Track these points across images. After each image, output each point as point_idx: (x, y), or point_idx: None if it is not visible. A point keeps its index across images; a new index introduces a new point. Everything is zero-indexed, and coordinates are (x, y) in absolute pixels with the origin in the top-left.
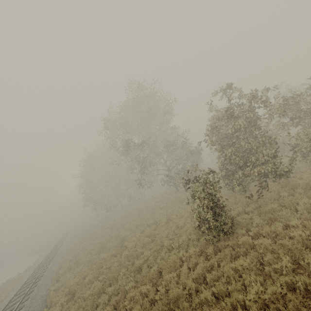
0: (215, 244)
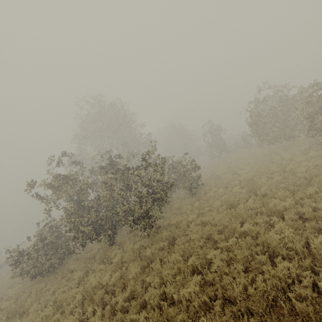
0: (41, 279)
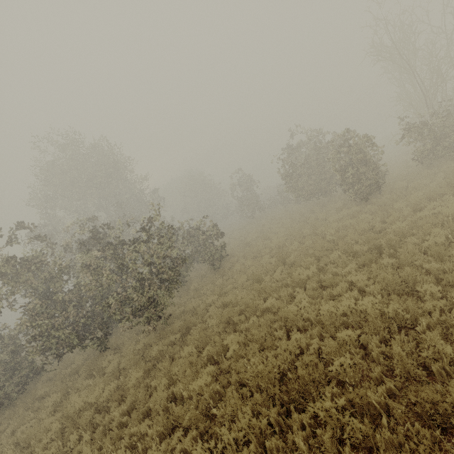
0: None
